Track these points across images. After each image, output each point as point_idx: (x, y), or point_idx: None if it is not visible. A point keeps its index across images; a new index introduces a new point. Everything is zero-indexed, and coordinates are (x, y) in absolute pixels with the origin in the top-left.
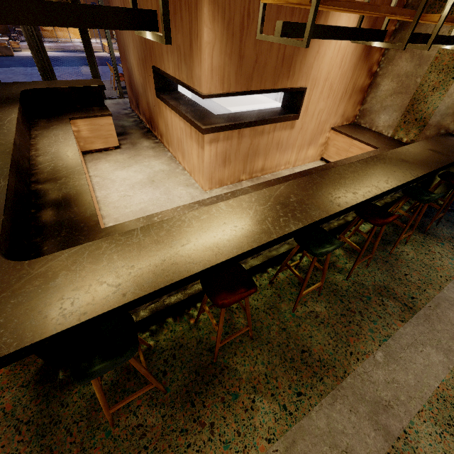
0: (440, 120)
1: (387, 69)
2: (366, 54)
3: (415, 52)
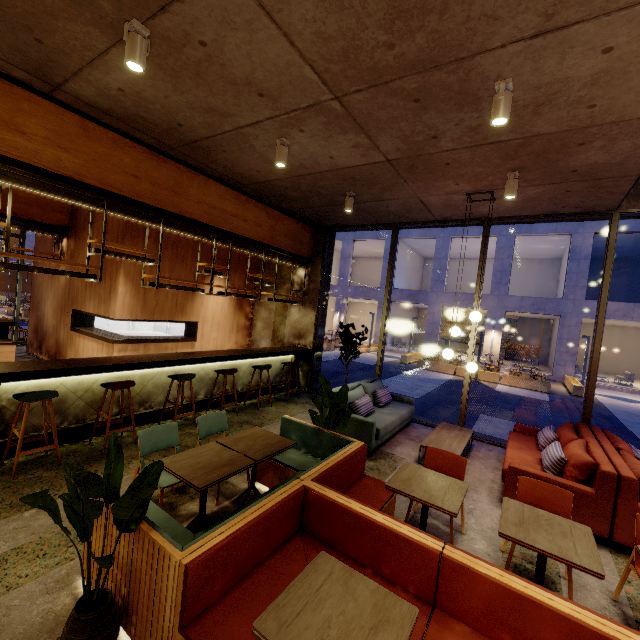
0: (288, 340)
1: (257, 316)
2: (240, 307)
3: (267, 307)
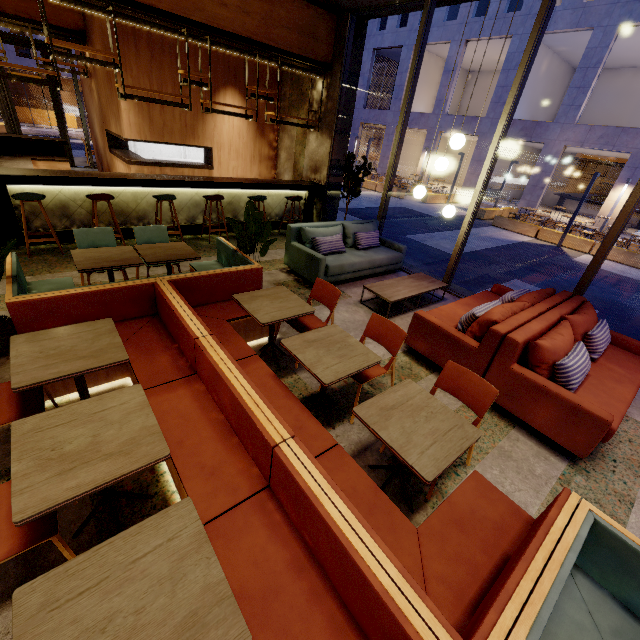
0: (306, 174)
1: (281, 145)
2: (261, 133)
3: (289, 134)
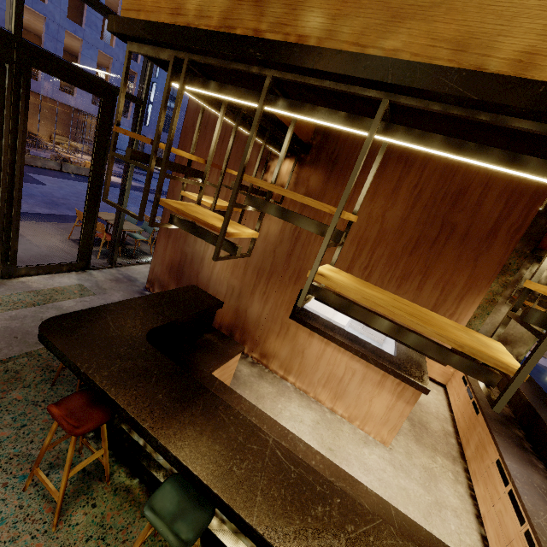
0: None
1: None
2: None
3: None
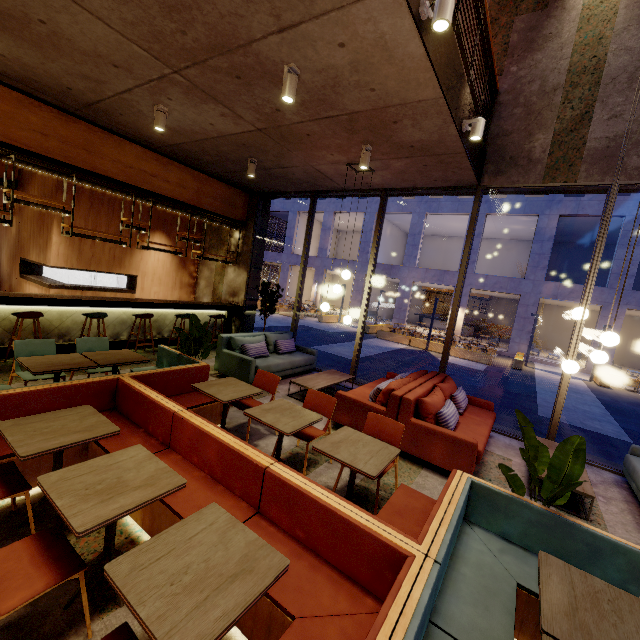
0: (225, 297)
1: (201, 275)
2: (183, 266)
3: (209, 267)
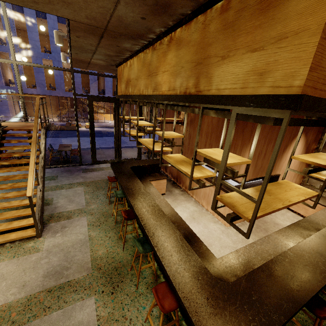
0: None
1: None
2: None
3: None
